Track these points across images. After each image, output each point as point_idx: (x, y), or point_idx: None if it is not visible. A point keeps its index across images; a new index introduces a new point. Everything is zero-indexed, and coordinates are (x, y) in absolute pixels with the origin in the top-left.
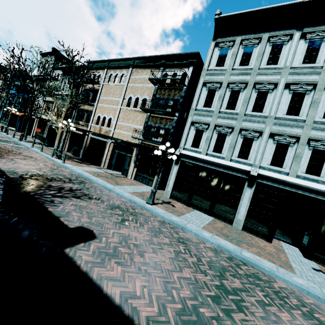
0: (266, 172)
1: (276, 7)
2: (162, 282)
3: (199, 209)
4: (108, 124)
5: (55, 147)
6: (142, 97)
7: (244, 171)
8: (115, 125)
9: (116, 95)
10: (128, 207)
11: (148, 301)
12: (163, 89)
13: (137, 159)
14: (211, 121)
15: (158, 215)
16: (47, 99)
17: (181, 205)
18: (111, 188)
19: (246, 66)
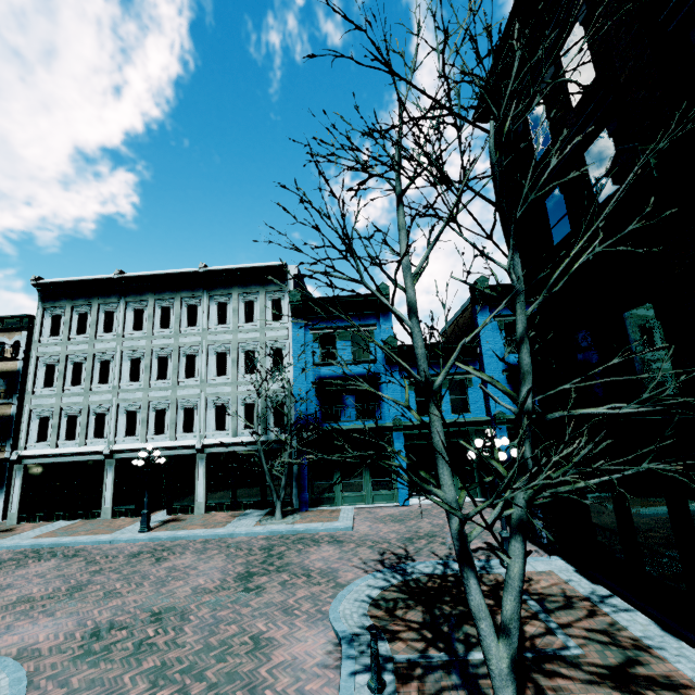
0: (120, 446)
1: (93, 279)
2: None
3: (62, 519)
4: None
5: None
6: None
7: (99, 452)
8: None
9: None
10: None
11: None
12: None
13: None
14: (55, 404)
15: None
16: None
17: (32, 525)
18: None
19: (83, 335)
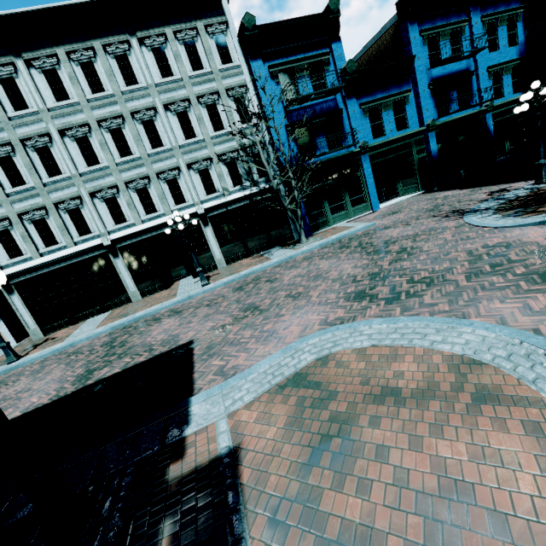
0: (118, 234)
1: None
2: (57, 383)
3: (91, 316)
4: None
5: None
6: None
7: (98, 246)
8: None
9: None
10: None
11: (47, 396)
12: None
13: None
14: (7, 212)
15: (34, 359)
16: None
17: (66, 330)
18: None
19: None
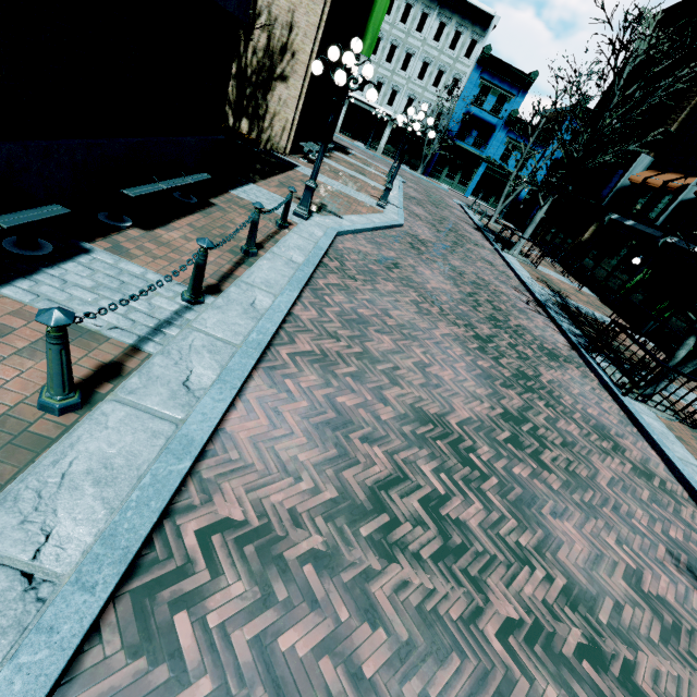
0: (355, 95)
1: None
2: None
3: None
4: None
5: None
6: None
7: None
8: None
9: None
10: None
11: None
12: None
13: None
14: None
15: None
16: None
17: None
18: None
19: None
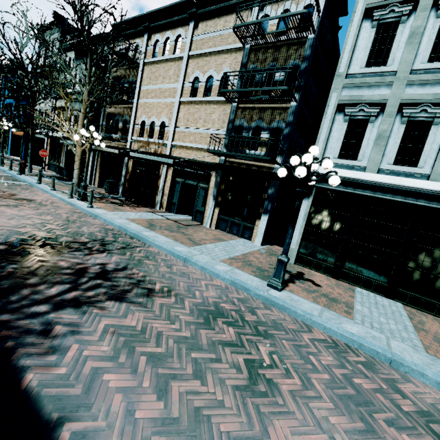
0: None
1: None
2: None
3: (363, 286)
4: (160, 134)
5: (74, 180)
6: (220, 73)
7: None
8: (172, 134)
9: (168, 79)
10: (238, 306)
11: None
12: (261, 49)
13: (218, 191)
14: (390, 95)
15: (312, 321)
16: (58, 105)
17: (325, 279)
18: (186, 254)
19: None
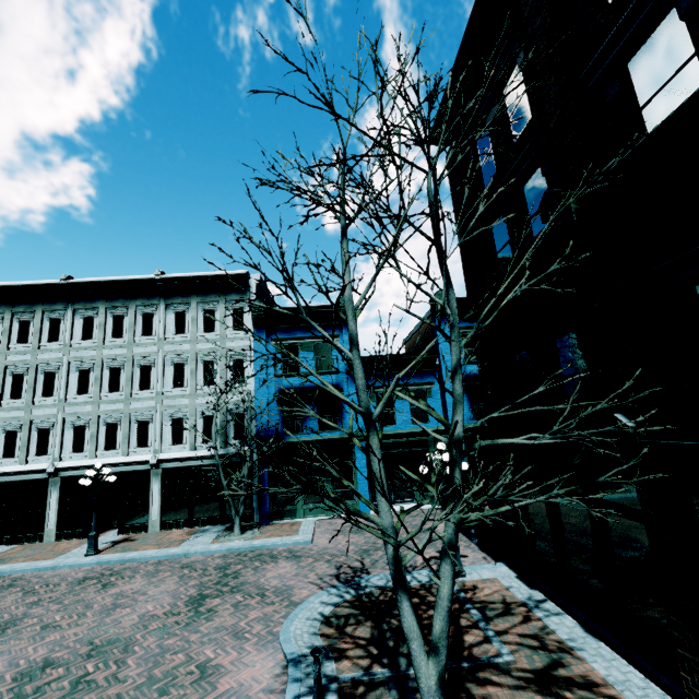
0: (66, 463)
1: (37, 284)
2: None
3: None
4: None
5: None
6: None
7: (42, 471)
8: None
9: None
10: None
11: None
12: None
13: None
14: None
15: None
16: None
17: None
18: None
19: (25, 344)
